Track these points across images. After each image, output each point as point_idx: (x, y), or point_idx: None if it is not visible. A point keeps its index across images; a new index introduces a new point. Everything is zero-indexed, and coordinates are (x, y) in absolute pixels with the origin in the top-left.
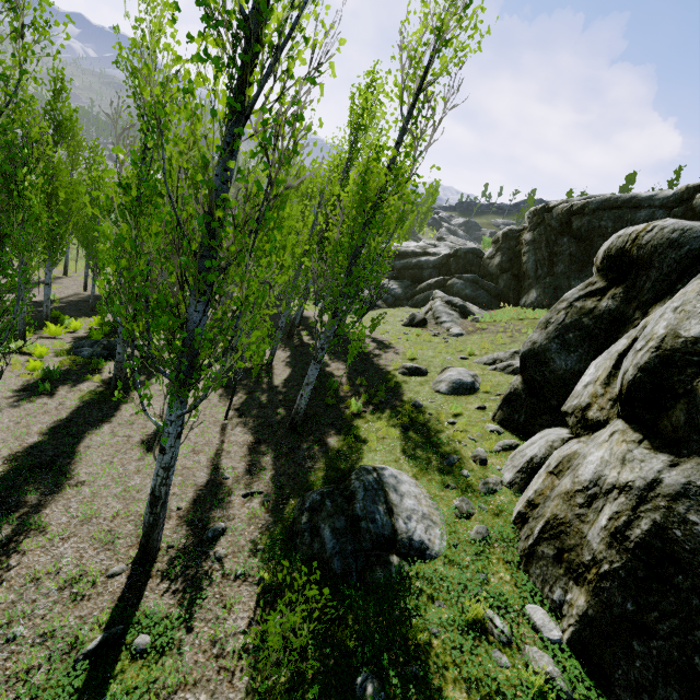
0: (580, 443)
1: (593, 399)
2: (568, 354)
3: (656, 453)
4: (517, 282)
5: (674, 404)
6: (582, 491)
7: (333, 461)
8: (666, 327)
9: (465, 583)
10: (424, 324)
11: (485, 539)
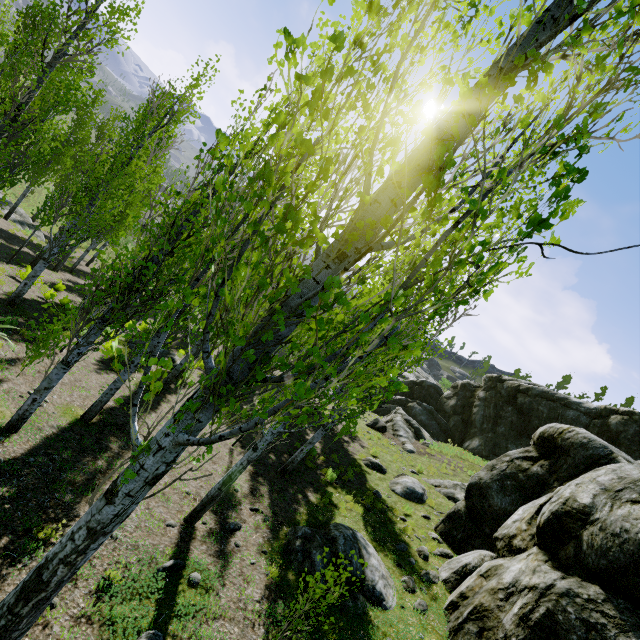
0: (505, 560)
1: (518, 532)
2: (504, 496)
3: (555, 570)
4: (465, 427)
5: (569, 541)
6: (503, 590)
7: (314, 510)
8: (570, 493)
9: (408, 634)
10: (384, 431)
11: (424, 611)
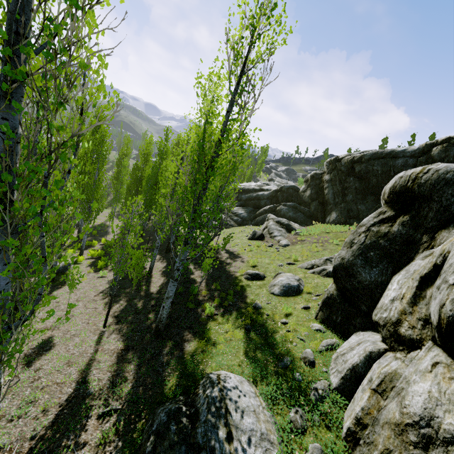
0: (397, 360)
1: (402, 316)
2: (371, 269)
3: None
4: (323, 207)
5: None
6: (413, 426)
7: (186, 367)
8: None
9: None
10: (262, 237)
11: None
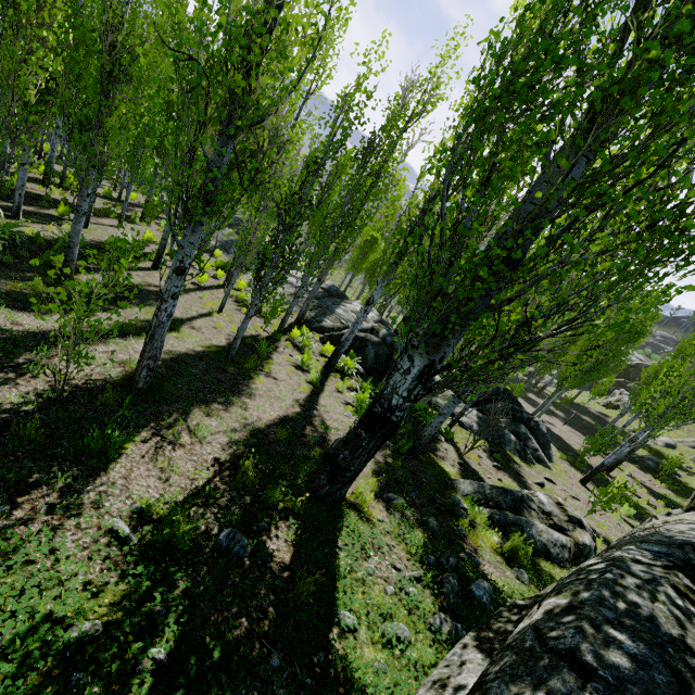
0: None
1: None
2: None
3: None
4: None
5: None
6: None
7: None
8: None
9: None
10: (618, 409)
11: None
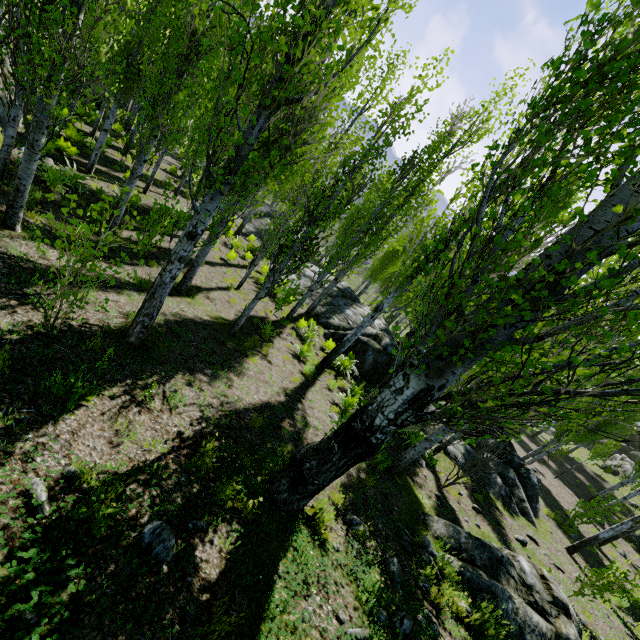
0: None
1: None
2: None
3: None
4: None
5: None
6: None
7: None
8: None
9: None
10: (616, 475)
11: None
